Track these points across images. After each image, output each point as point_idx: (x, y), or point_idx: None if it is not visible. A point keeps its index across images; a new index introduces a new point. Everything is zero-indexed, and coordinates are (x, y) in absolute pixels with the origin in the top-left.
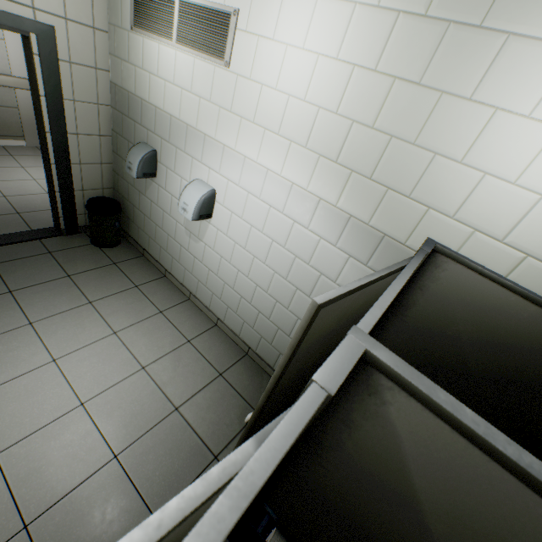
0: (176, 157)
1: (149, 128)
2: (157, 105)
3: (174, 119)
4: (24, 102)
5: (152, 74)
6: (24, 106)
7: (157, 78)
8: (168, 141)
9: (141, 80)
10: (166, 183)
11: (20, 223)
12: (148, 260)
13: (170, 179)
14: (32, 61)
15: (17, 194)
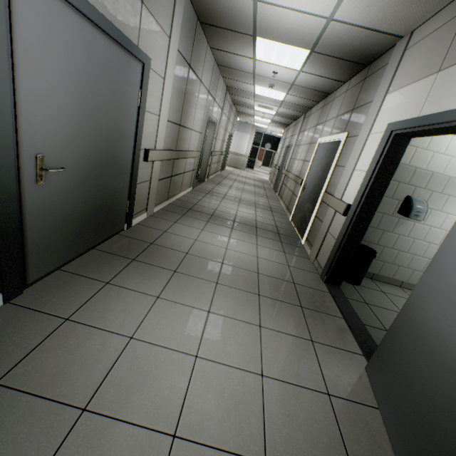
0: (446, 201)
1: (418, 185)
2: (434, 171)
3: (452, 179)
4: (154, 172)
5: (436, 152)
6: (153, 177)
7: (441, 155)
8: (441, 192)
9: (421, 156)
10: (426, 219)
11: (314, 291)
12: (377, 280)
13: (433, 216)
14: (401, 154)
15: (254, 267)
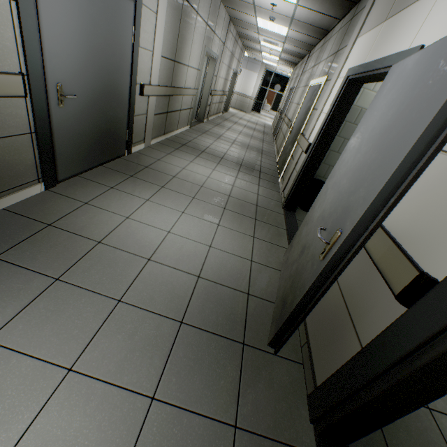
0: None
1: None
2: None
3: None
4: (150, 107)
5: None
6: (149, 111)
7: None
8: None
9: None
10: None
11: (271, 212)
12: None
13: None
14: (353, 98)
15: (228, 192)
